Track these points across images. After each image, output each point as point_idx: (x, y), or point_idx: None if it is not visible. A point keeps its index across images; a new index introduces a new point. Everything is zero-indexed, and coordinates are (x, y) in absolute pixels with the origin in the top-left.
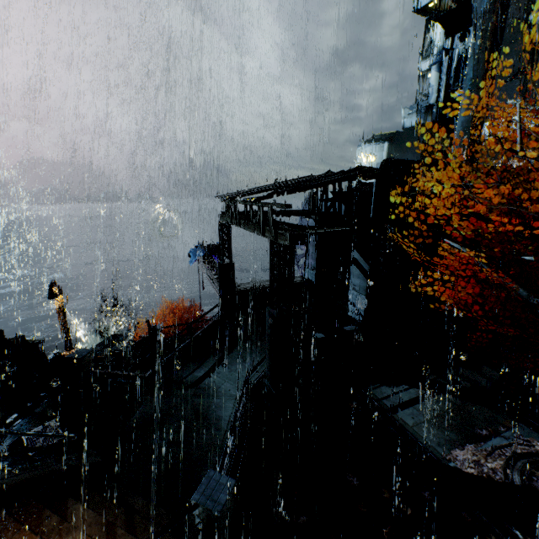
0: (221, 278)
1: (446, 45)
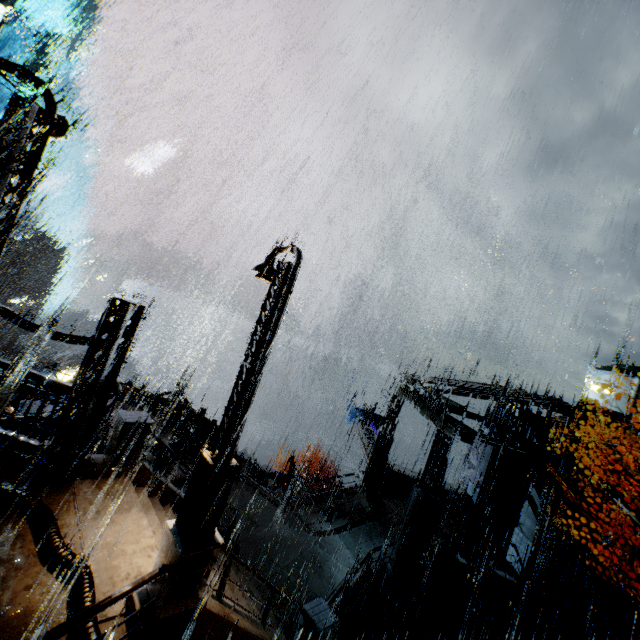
0: (376, 447)
1: None
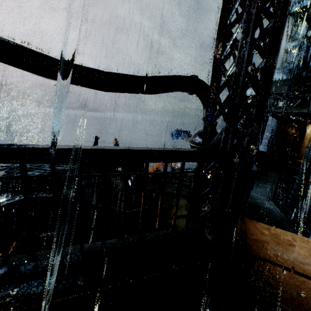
0: None
1: (308, 34)
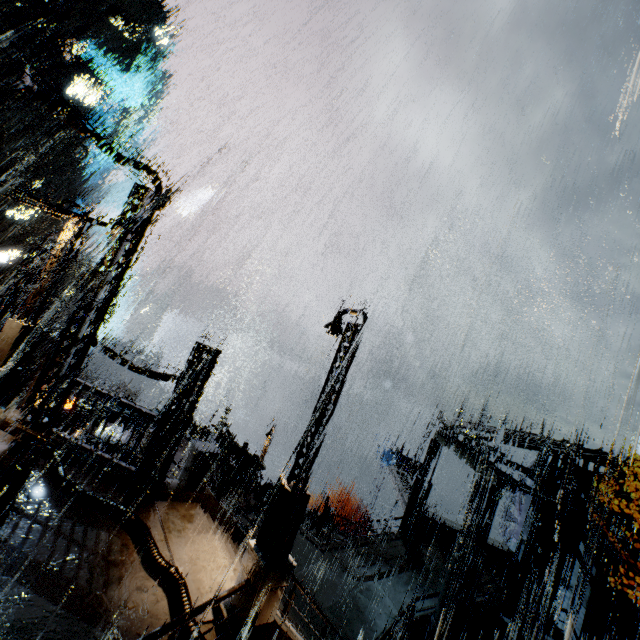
0: (414, 492)
1: None
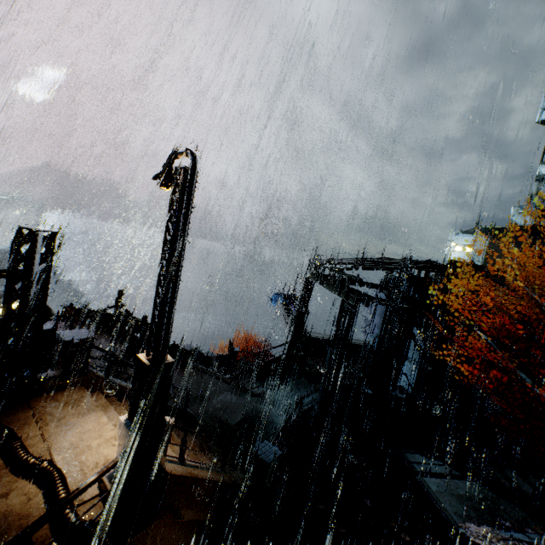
0: (296, 322)
1: None
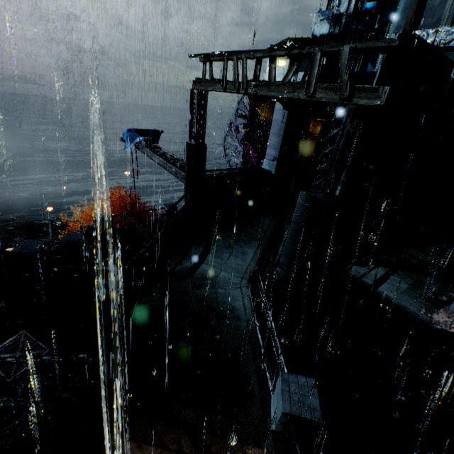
0: (191, 161)
1: None
